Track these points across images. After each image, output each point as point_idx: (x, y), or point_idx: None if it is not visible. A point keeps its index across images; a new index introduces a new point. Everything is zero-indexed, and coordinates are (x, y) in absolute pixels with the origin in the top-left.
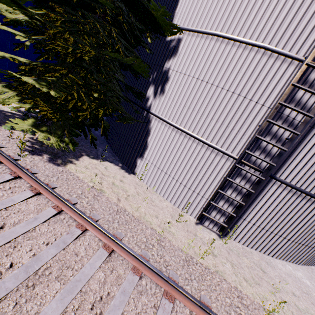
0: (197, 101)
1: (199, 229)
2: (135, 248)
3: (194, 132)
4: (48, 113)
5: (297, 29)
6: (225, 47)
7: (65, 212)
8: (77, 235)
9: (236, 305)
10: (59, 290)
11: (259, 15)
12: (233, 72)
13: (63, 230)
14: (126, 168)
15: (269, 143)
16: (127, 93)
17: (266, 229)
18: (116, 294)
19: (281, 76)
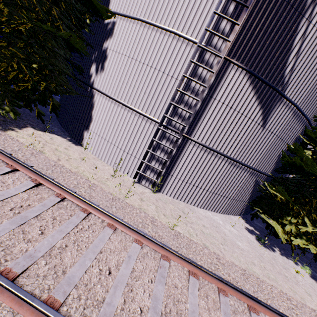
0: (129, 76)
1: (135, 185)
2: (64, 186)
3: (128, 103)
4: None
5: (194, 20)
6: (147, 31)
7: None
8: (6, 171)
9: (146, 223)
10: None
11: (169, 6)
12: (154, 52)
13: None
14: (74, 141)
15: (181, 108)
16: (75, 72)
17: (189, 183)
18: (37, 205)
19: (187, 56)
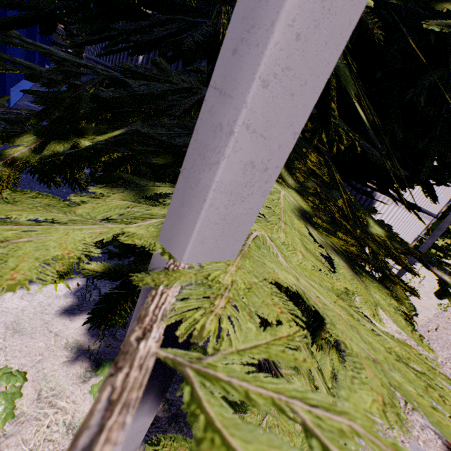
0: None
1: None
2: None
3: (421, 205)
4: None
5: None
6: None
7: None
8: None
9: None
10: None
11: None
12: None
13: None
14: None
15: None
16: None
17: None
18: None
19: None
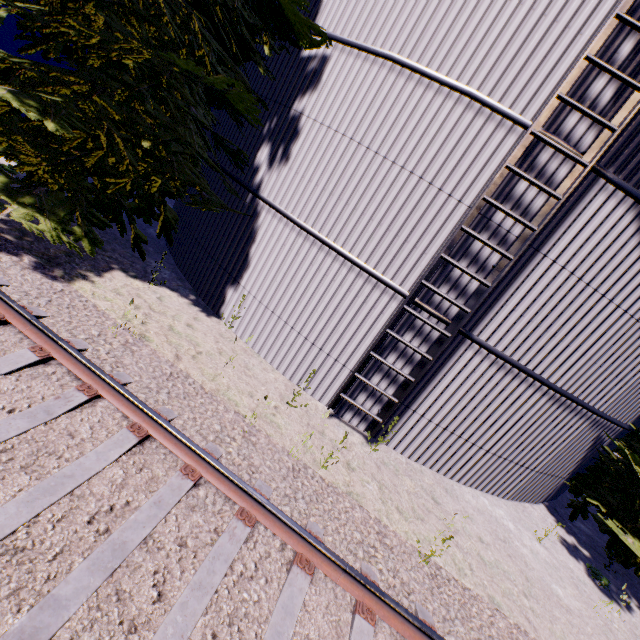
0: (347, 182)
1: (332, 425)
2: (196, 438)
3: (337, 242)
4: (41, 172)
5: (525, 70)
6: (405, 86)
7: (58, 363)
8: (76, 403)
9: (370, 544)
10: (27, 487)
11: (467, 33)
12: (414, 134)
13: (48, 391)
14: (203, 305)
15: (463, 272)
16: (219, 154)
17: (451, 431)
18: (144, 505)
19: (493, 152)
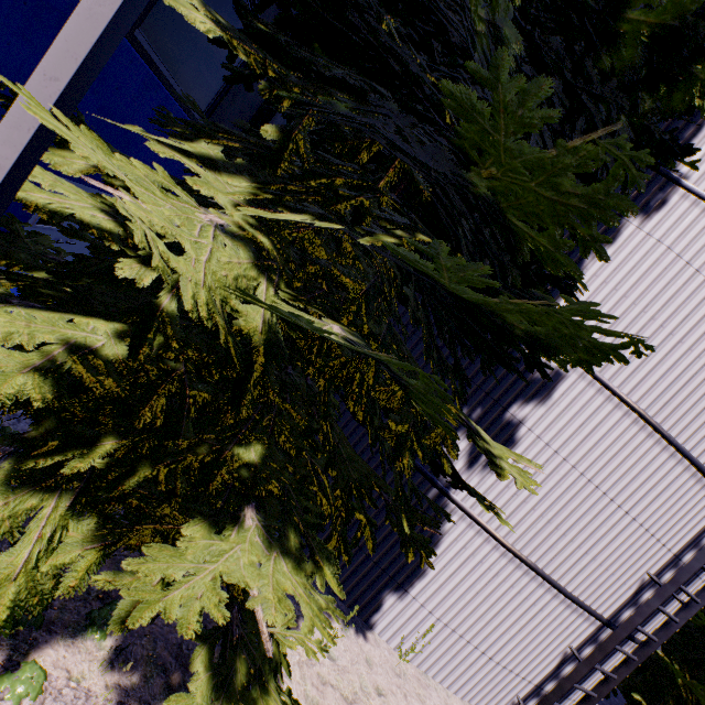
0: (568, 513)
1: None
2: None
3: (546, 568)
4: None
5: None
6: (644, 440)
7: None
8: None
9: None
10: None
11: None
12: (643, 486)
13: None
14: (347, 612)
15: (664, 614)
16: None
17: None
18: None
19: (698, 511)
